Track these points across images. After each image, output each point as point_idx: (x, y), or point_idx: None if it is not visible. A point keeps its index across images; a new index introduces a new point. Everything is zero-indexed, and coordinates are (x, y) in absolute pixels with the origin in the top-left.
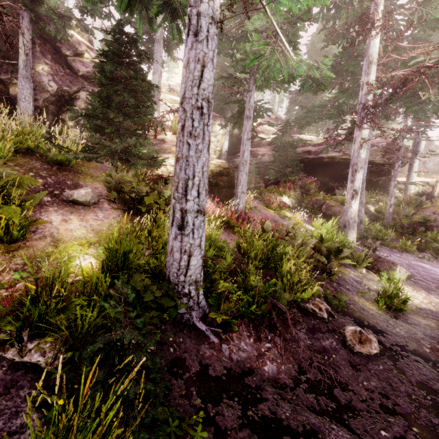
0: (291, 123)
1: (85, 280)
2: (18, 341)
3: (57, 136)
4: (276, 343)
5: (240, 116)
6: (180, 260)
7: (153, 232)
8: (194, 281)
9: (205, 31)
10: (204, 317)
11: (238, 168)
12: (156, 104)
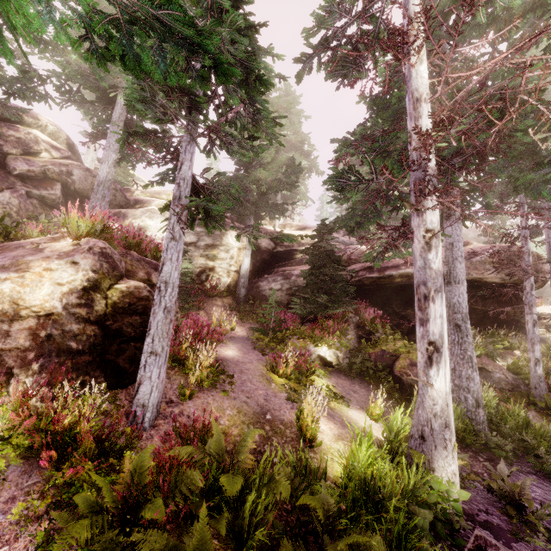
0: (329, 224)
1: None
2: None
3: None
4: None
5: None
6: None
7: None
8: None
9: None
10: None
11: (264, 296)
12: None
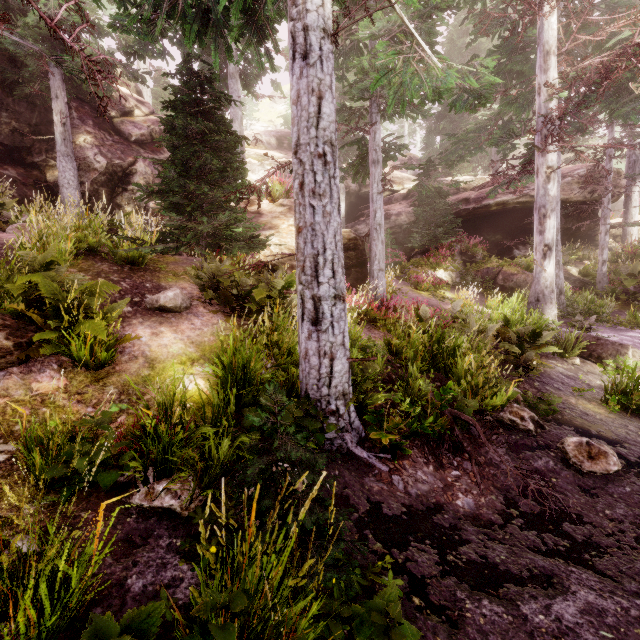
0: (435, 161)
1: (197, 408)
2: (143, 483)
3: (123, 226)
4: (466, 469)
5: (362, 163)
6: (319, 367)
7: (274, 335)
8: (341, 394)
9: (317, 50)
10: (361, 443)
11: (364, 239)
12: (245, 163)
